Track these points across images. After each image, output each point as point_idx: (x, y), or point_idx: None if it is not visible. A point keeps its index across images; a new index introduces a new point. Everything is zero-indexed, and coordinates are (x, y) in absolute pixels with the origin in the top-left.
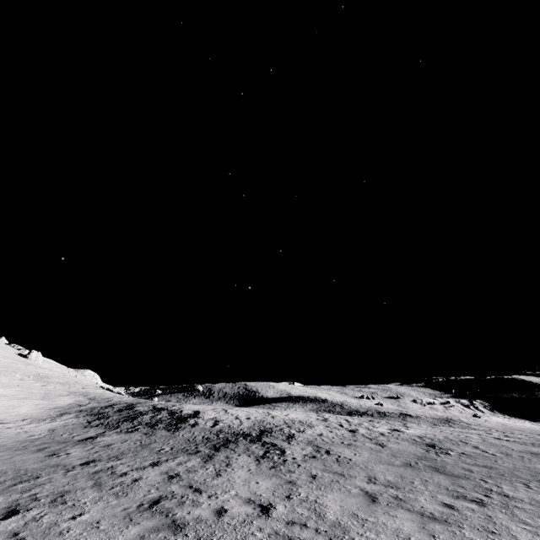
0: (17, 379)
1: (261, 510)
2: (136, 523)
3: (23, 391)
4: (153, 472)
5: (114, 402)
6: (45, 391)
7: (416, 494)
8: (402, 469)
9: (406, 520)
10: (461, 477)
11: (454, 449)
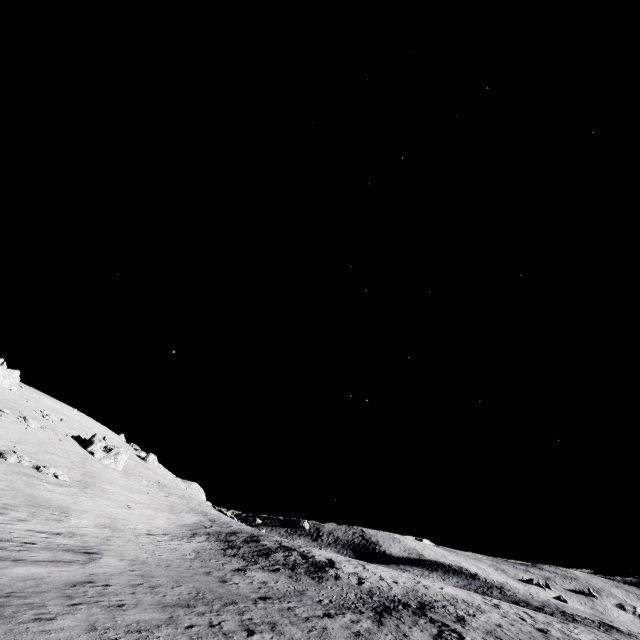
0: (144, 485)
1: None
2: None
3: (152, 499)
4: (334, 624)
5: (235, 528)
6: (169, 504)
7: None
8: None
9: None
10: None
11: None
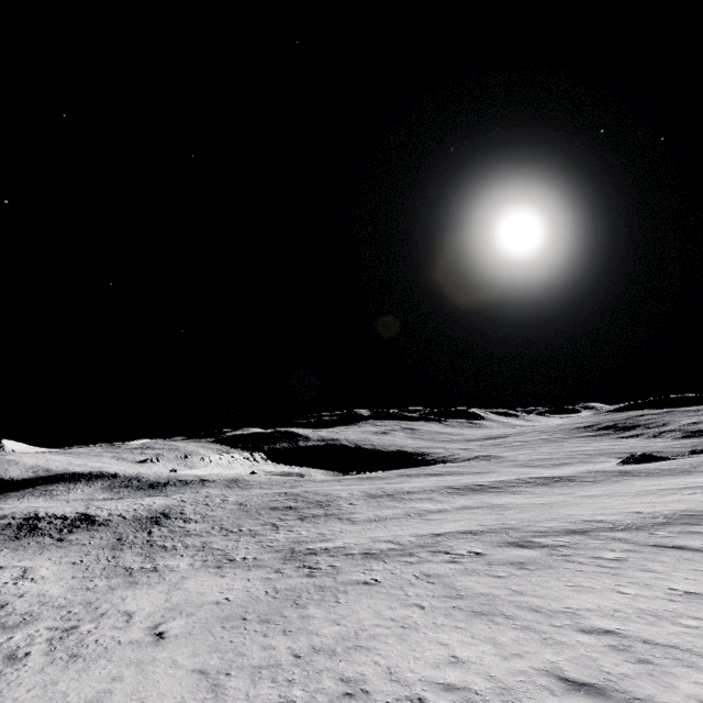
0: None
1: (212, 528)
2: (190, 535)
3: None
4: (159, 533)
5: None
6: None
7: (242, 517)
8: (236, 513)
9: (242, 521)
10: (251, 512)
11: (249, 504)
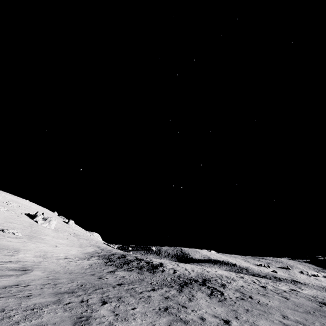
0: (66, 235)
1: (224, 322)
2: (163, 316)
3: (70, 242)
4: (155, 294)
5: (114, 252)
6: (79, 243)
7: None
8: (305, 314)
9: None
10: None
11: None
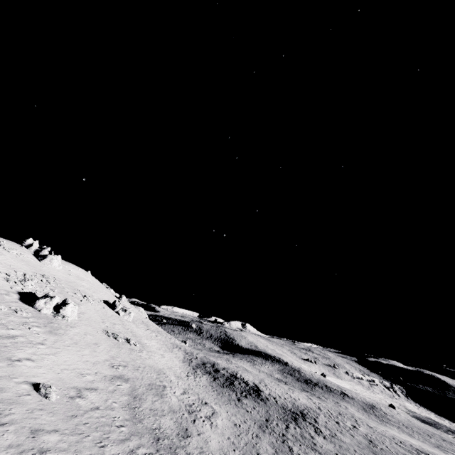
0: (144, 329)
1: (336, 454)
2: (315, 450)
3: (158, 342)
4: (293, 431)
5: (200, 359)
6: (163, 343)
7: None
8: (363, 450)
9: None
10: None
11: (379, 445)
